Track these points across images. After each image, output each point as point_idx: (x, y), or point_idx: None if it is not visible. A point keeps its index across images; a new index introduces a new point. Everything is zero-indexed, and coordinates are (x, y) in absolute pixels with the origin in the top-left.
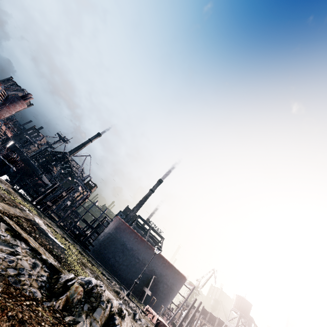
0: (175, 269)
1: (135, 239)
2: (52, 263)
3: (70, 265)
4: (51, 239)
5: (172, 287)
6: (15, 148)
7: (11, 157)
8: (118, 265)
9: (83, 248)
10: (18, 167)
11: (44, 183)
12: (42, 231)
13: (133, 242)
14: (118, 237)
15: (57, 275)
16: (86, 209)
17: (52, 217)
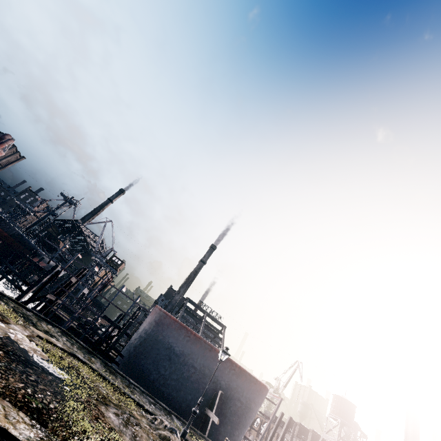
0: (250, 376)
1: (186, 338)
2: (22, 437)
3: (68, 424)
4: (38, 368)
5: (249, 405)
6: None
7: None
8: (164, 381)
9: (106, 363)
10: None
11: (38, 267)
12: (18, 356)
13: (184, 342)
14: (160, 338)
15: None
16: (107, 300)
17: (58, 317)
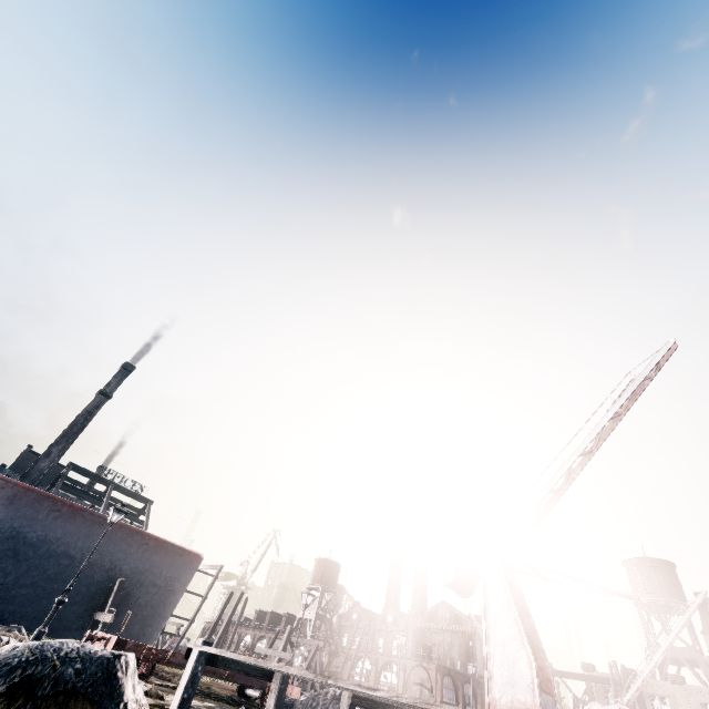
0: (174, 547)
1: (54, 514)
2: None
3: None
4: None
5: (172, 586)
6: None
7: None
8: (4, 594)
9: None
10: None
11: None
12: None
13: (48, 522)
14: None
15: None
16: None
17: None
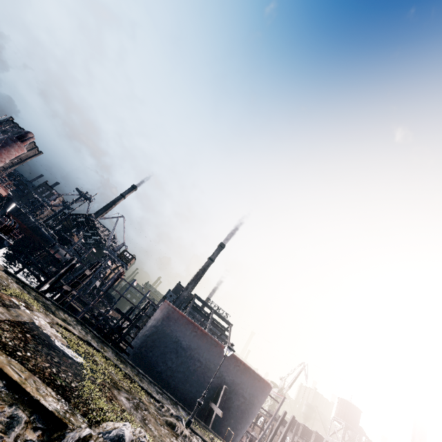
0: (254, 373)
1: (193, 333)
2: (51, 408)
3: (88, 401)
4: (60, 352)
5: (252, 401)
6: (18, 212)
7: (5, 225)
8: (171, 373)
9: (117, 352)
10: (15, 239)
11: (56, 260)
12: (43, 340)
13: (191, 337)
14: (168, 332)
15: (60, 430)
16: (119, 293)
17: (73, 307)
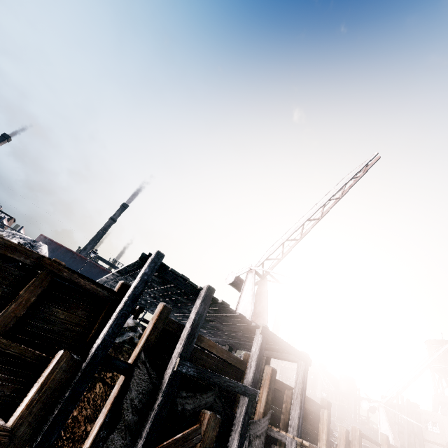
0: None
1: (73, 259)
2: None
3: None
4: None
5: None
6: None
7: None
8: None
9: None
10: None
11: None
12: None
13: (70, 262)
14: None
15: None
16: None
17: None
